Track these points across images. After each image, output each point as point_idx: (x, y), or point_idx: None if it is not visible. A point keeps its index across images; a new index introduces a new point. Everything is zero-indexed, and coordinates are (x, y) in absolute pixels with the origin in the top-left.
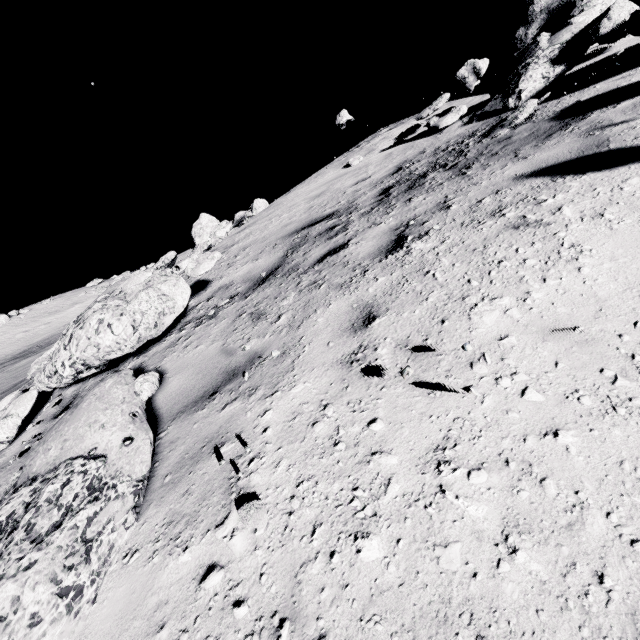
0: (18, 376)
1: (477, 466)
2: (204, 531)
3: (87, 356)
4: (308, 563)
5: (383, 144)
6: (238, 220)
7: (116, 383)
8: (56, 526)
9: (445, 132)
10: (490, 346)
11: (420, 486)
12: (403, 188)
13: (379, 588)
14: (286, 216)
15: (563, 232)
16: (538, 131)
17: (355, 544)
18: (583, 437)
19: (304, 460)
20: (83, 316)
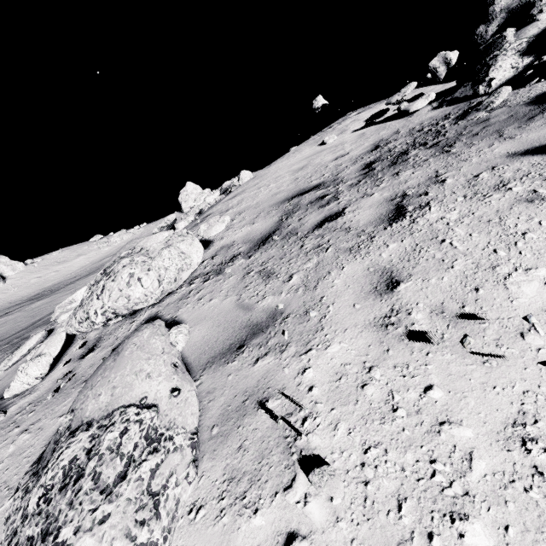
0: (35, 315)
1: None
2: (272, 493)
3: (118, 306)
4: (404, 544)
5: (354, 125)
6: (225, 188)
7: (153, 334)
8: (121, 476)
9: (415, 115)
10: (538, 317)
11: (510, 465)
12: (386, 163)
13: None
14: (274, 186)
15: None
16: (517, 114)
17: (454, 526)
18: None
19: (364, 424)
20: (113, 270)
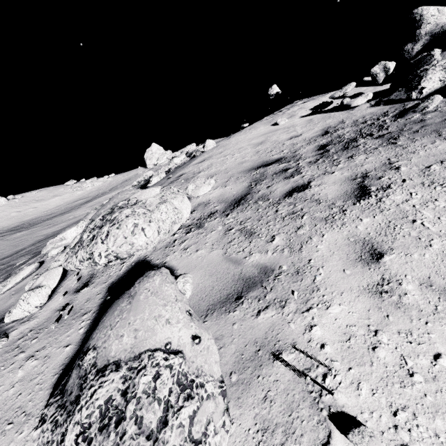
0: (17, 245)
1: None
2: None
3: (121, 251)
4: None
5: (301, 112)
6: (190, 153)
7: (163, 281)
8: (162, 422)
9: (356, 110)
10: None
11: None
12: (339, 147)
13: None
14: (238, 155)
15: None
16: None
17: None
18: None
19: (385, 386)
20: (116, 218)
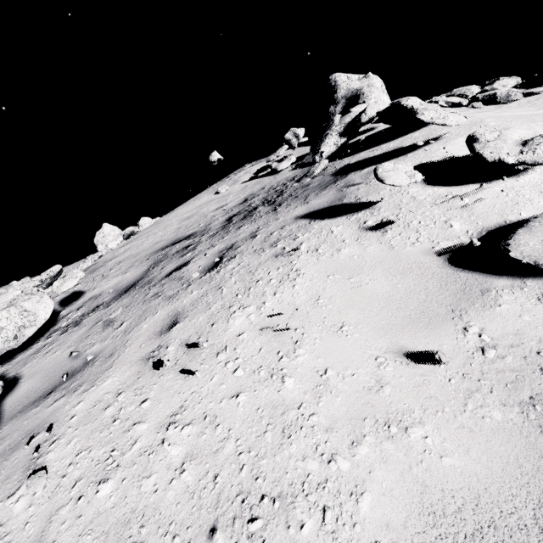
0: None
1: (189, 423)
2: None
3: None
4: (62, 507)
5: (245, 177)
6: (128, 234)
7: None
8: None
9: (281, 174)
10: (232, 341)
11: (152, 441)
12: (241, 217)
13: (99, 512)
14: (160, 234)
15: (296, 261)
16: (323, 182)
17: (97, 488)
18: (249, 396)
19: (89, 436)
20: None
